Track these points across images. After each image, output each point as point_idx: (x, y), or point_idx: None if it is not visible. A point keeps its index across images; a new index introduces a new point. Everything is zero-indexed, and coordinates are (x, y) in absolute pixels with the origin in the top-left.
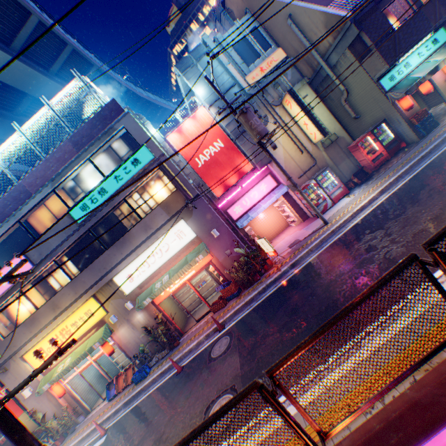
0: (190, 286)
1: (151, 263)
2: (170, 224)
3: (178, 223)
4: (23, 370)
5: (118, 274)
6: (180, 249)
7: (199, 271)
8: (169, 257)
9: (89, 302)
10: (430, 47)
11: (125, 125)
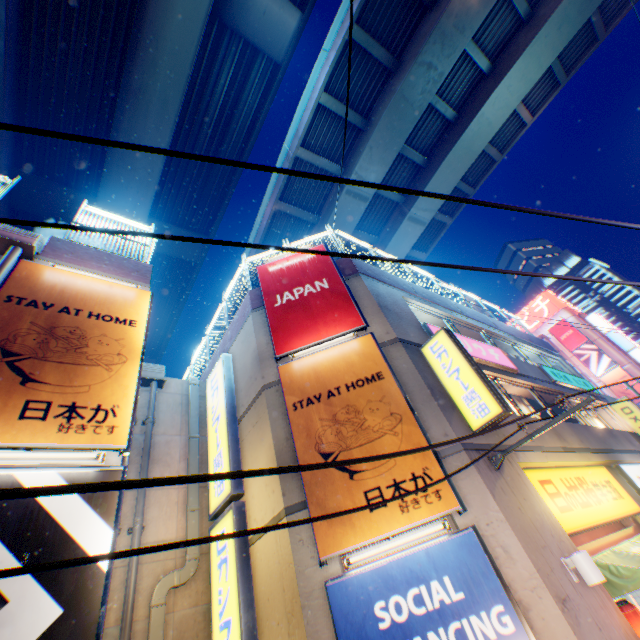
0: None
1: None
2: None
3: None
4: (530, 497)
5: (621, 463)
6: None
7: None
8: None
9: (601, 469)
10: None
11: (561, 359)
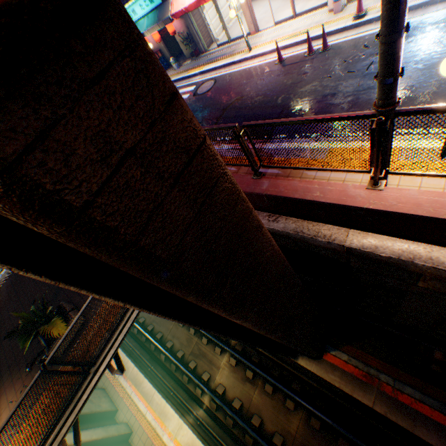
0: None
1: None
2: None
3: None
4: None
5: None
6: None
7: None
8: None
9: None
10: (148, 3)
11: None
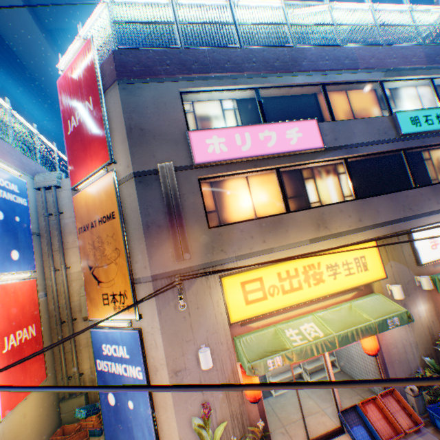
0: None
1: None
2: None
3: None
4: (209, 304)
5: (419, 227)
6: None
7: None
8: None
9: (366, 245)
10: None
11: None
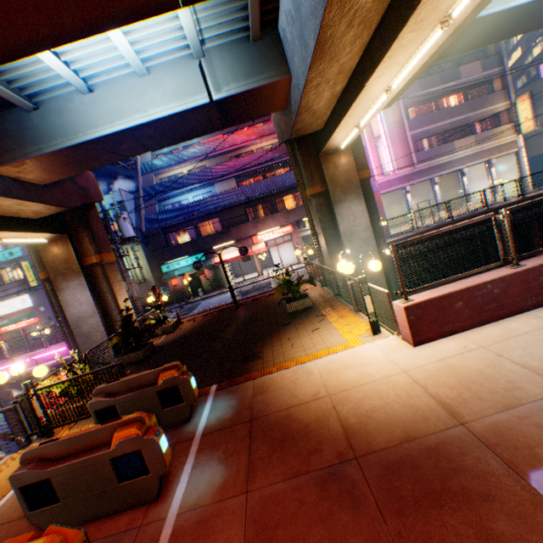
0: (23, 331)
1: (3, 310)
2: (21, 293)
3: (26, 294)
4: None
5: None
6: (22, 309)
7: (31, 325)
8: (14, 311)
9: None
10: (194, 259)
11: None
